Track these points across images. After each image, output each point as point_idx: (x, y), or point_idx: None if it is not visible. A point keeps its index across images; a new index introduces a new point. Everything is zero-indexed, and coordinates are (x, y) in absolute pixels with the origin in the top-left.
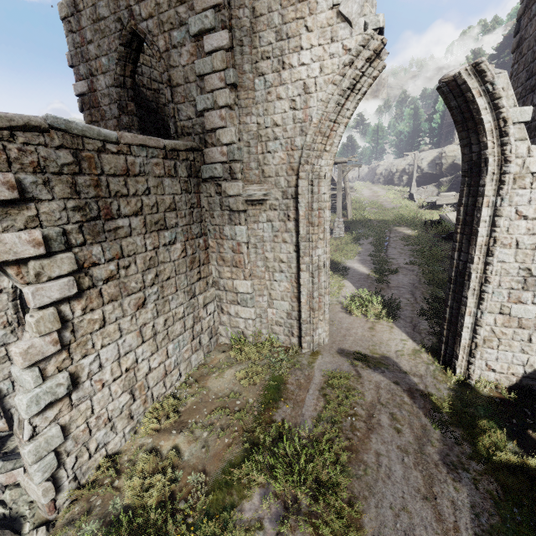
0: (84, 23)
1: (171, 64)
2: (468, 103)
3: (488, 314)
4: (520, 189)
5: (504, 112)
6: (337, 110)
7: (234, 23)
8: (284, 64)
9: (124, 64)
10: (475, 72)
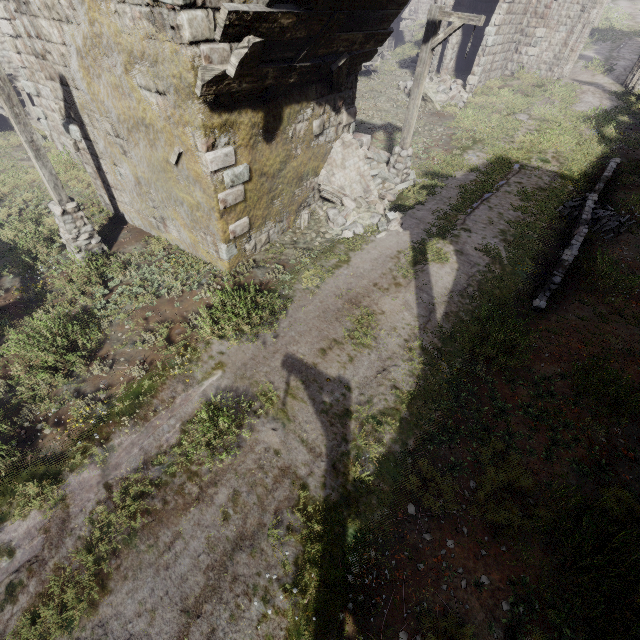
0: None
1: None
2: None
3: None
4: None
5: None
6: None
7: None
8: None
9: None
10: None
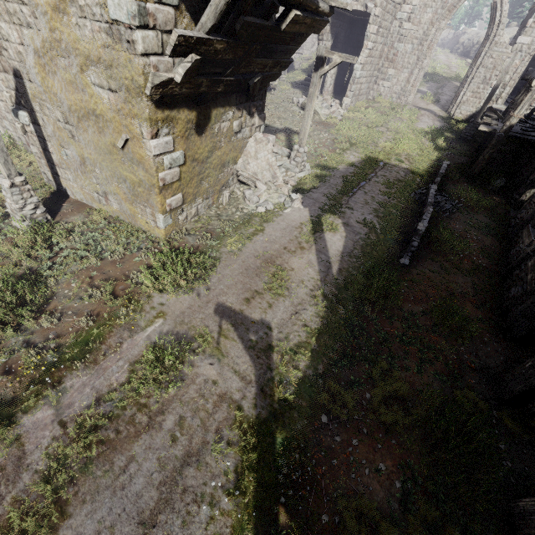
0: None
1: None
2: (495, 13)
3: (468, 92)
4: (495, 47)
5: (501, 19)
6: (457, 2)
7: None
8: None
9: None
10: (500, 3)
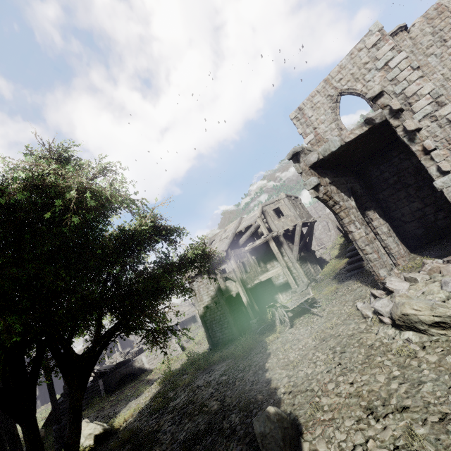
0: (306, 112)
1: (368, 89)
2: None
3: None
4: None
5: None
6: None
7: (403, 48)
8: (445, 40)
9: (335, 110)
10: None
